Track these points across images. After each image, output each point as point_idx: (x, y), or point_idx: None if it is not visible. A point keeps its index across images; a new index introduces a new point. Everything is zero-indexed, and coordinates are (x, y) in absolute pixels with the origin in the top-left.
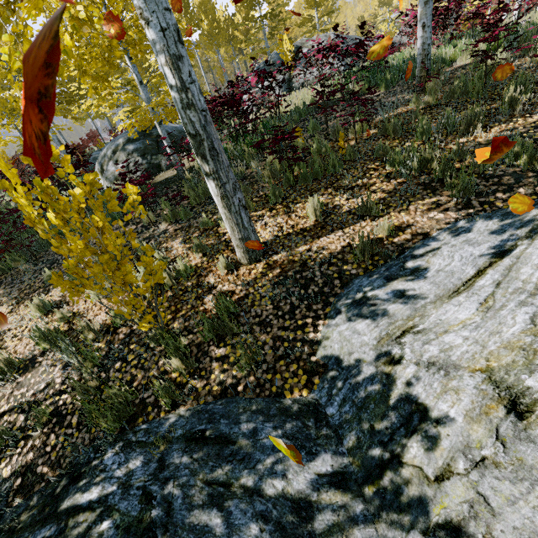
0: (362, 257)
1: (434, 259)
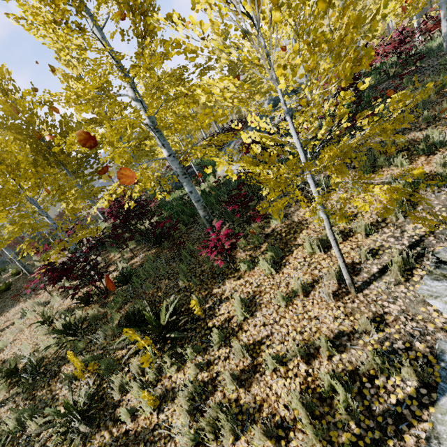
0: None
1: None
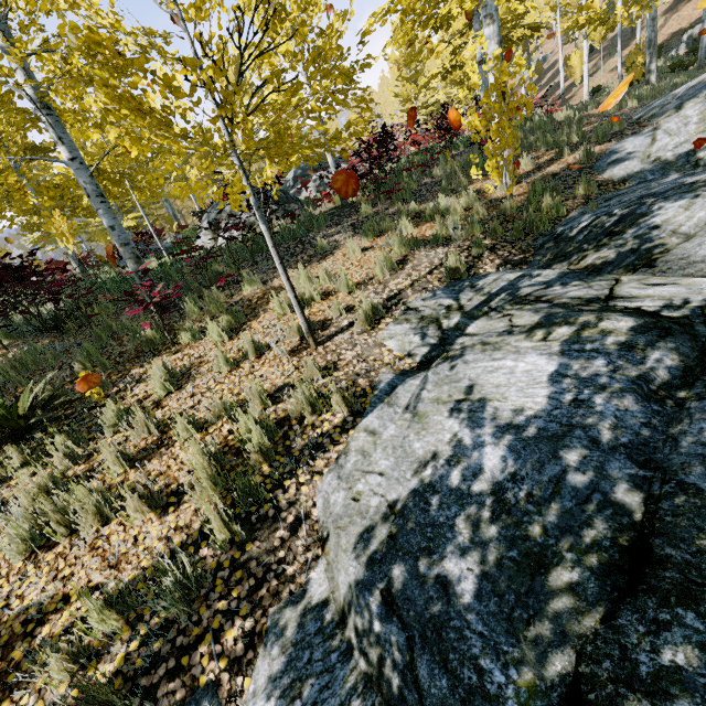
0: (586, 161)
1: (625, 147)
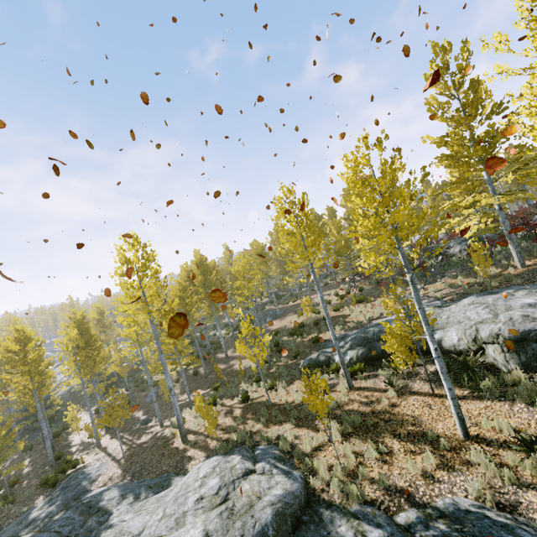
0: None
1: None
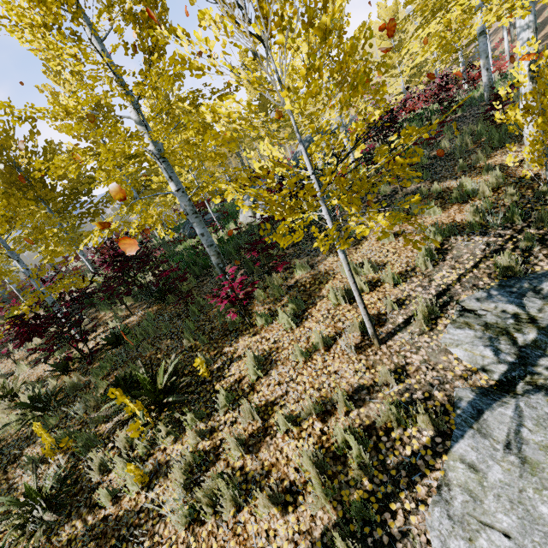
0: None
1: None
